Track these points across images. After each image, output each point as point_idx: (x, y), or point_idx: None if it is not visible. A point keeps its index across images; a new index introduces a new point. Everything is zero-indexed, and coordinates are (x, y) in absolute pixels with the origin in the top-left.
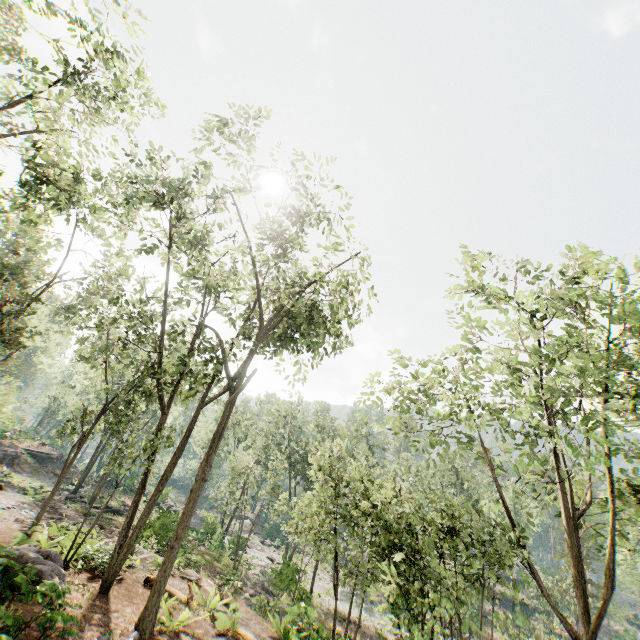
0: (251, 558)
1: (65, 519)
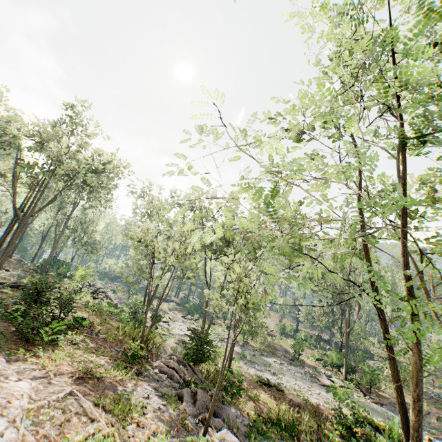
0: (172, 329)
1: None
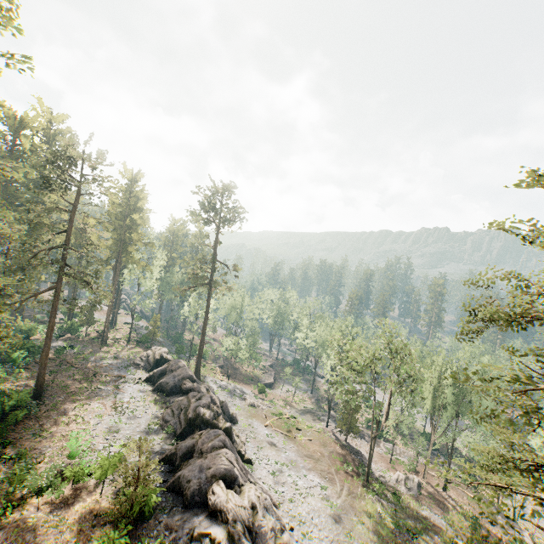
0: None
1: (365, 436)
